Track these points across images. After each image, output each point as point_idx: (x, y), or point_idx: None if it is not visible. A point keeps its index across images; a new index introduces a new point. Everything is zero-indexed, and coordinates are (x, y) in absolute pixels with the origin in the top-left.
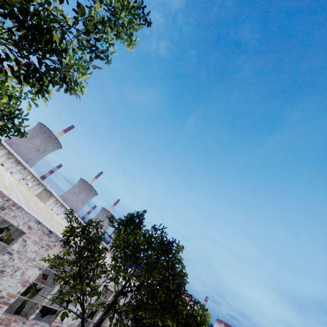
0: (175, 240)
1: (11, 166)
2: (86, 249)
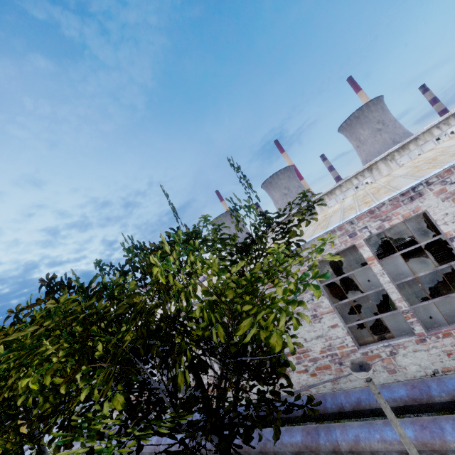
0: None
1: None
2: None
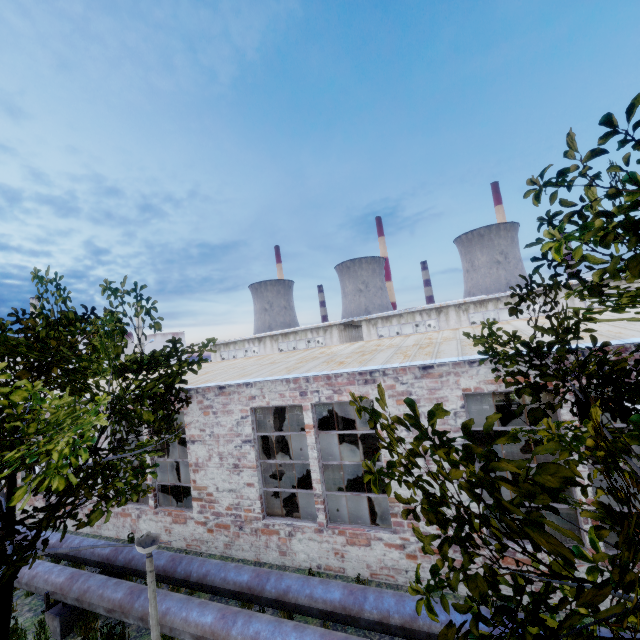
0: None
1: (287, 344)
2: None
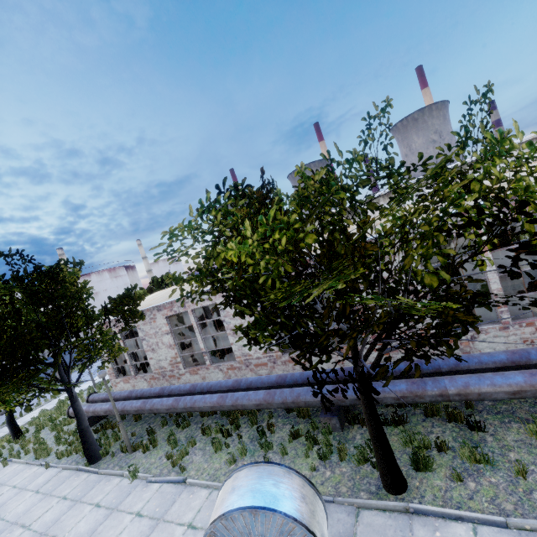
0: (18, 251)
1: None
2: (117, 311)
